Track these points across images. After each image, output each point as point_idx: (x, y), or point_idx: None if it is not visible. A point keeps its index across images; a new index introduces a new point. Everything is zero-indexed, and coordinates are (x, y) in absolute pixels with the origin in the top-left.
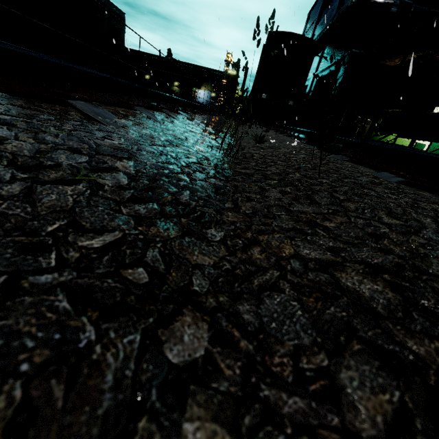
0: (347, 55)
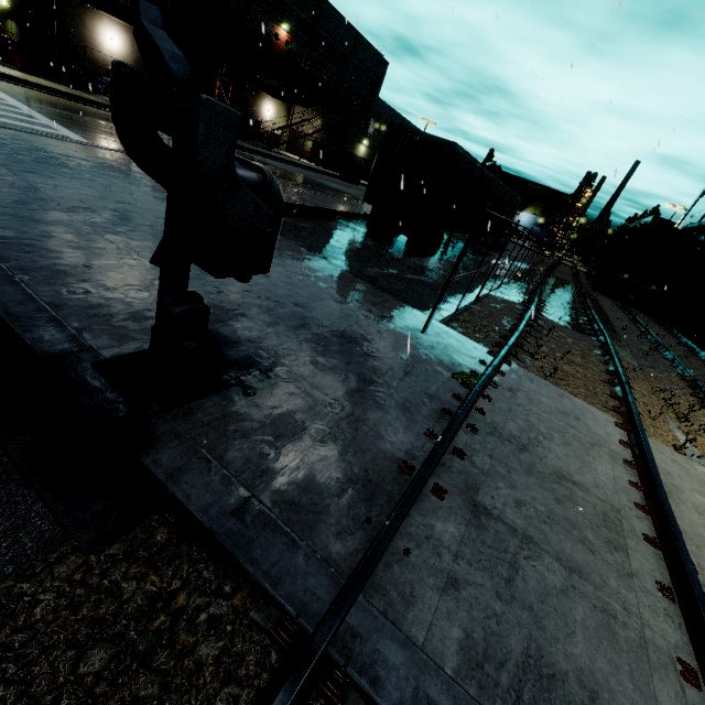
0: None
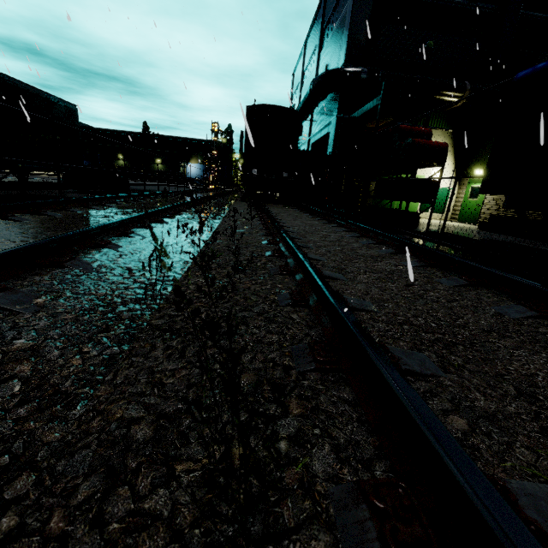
0: (332, 120)
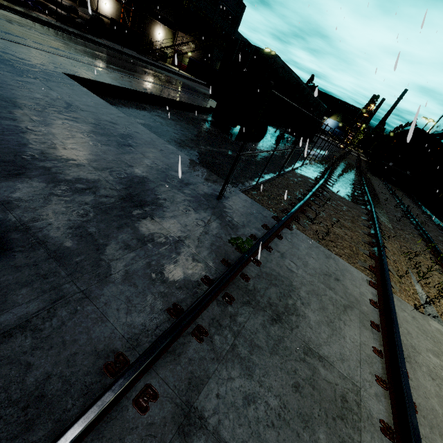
0: None
